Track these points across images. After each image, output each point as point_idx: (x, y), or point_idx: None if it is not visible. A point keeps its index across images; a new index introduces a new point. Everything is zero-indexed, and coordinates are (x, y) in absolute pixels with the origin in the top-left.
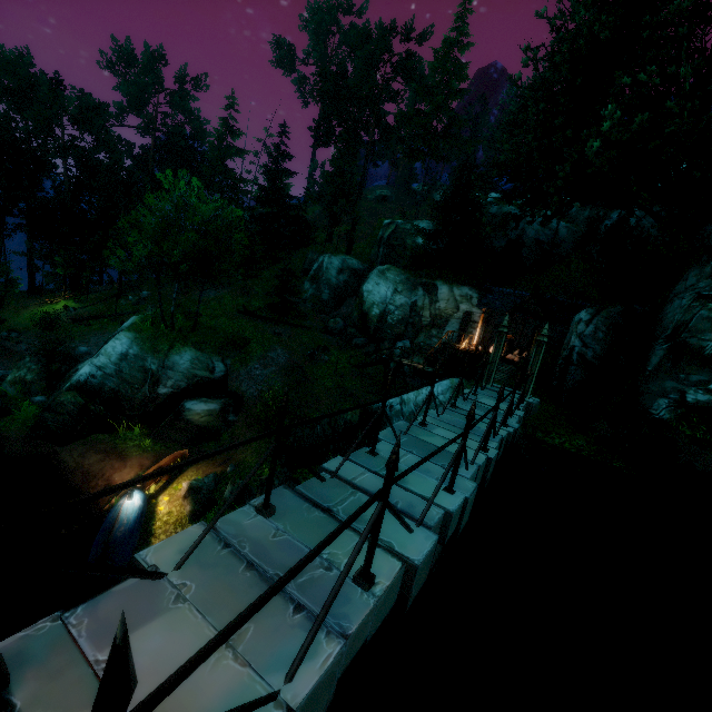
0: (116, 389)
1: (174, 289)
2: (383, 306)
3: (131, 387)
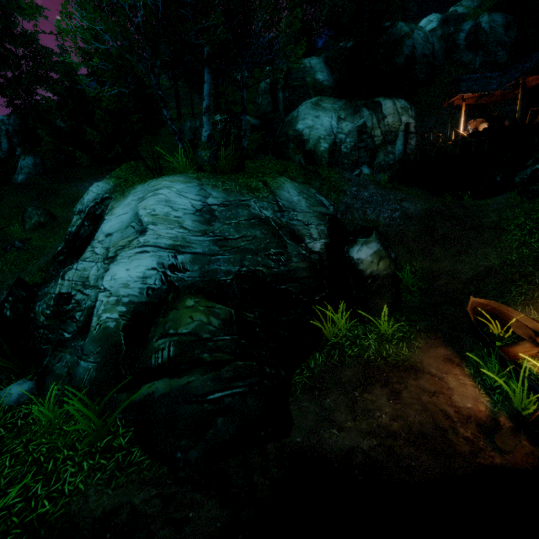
0: (244, 272)
1: (26, 196)
2: (330, 138)
3: (267, 258)
